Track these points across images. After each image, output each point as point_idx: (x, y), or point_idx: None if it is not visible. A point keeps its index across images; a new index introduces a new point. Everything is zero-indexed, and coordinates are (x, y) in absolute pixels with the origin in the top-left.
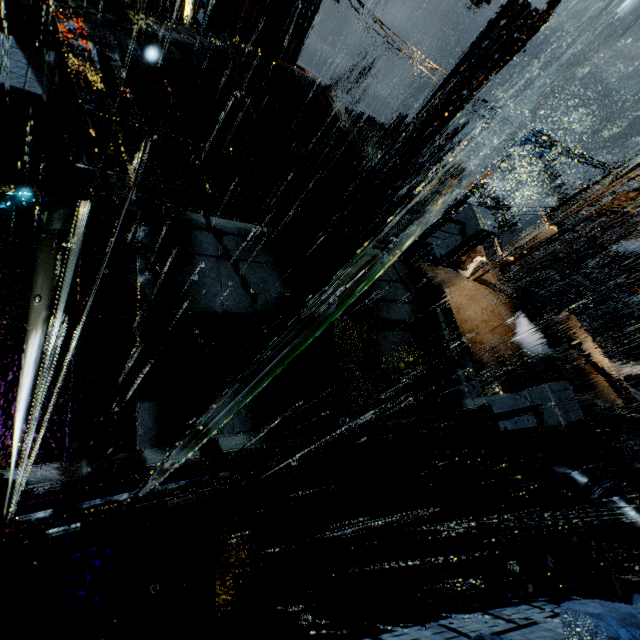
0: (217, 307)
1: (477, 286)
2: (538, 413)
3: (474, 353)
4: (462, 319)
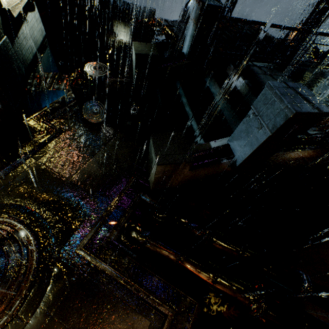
0: None
1: None
2: None
3: None
4: None
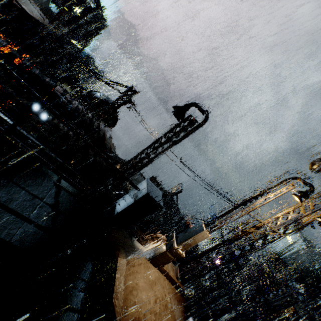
0: None
1: (159, 274)
2: None
3: None
4: (132, 301)
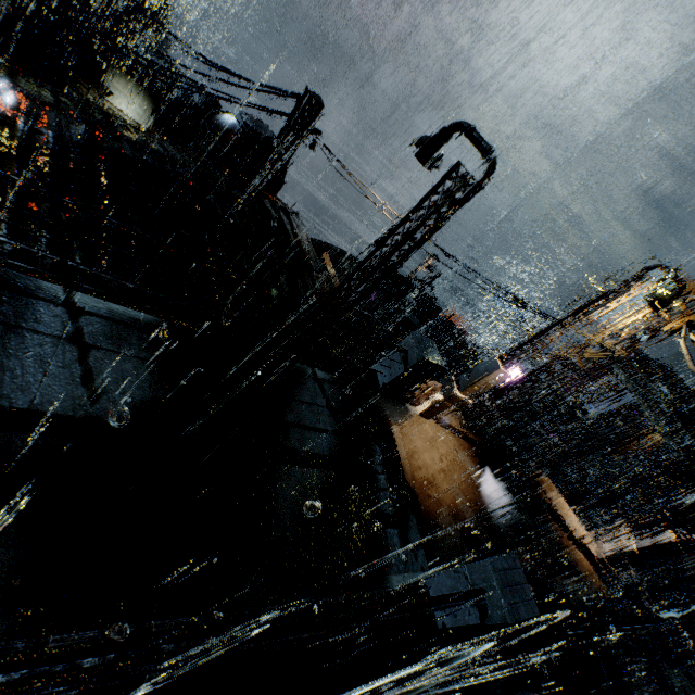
0: (22, 401)
1: (437, 428)
2: (481, 602)
3: (427, 510)
4: (416, 465)
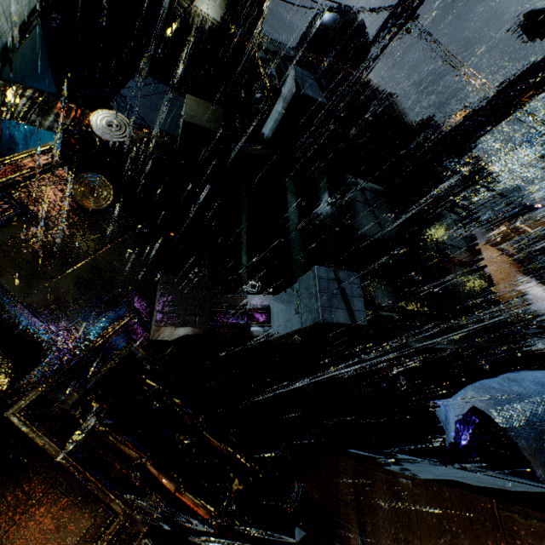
0: (367, 232)
1: (496, 252)
2: None
3: None
4: None
